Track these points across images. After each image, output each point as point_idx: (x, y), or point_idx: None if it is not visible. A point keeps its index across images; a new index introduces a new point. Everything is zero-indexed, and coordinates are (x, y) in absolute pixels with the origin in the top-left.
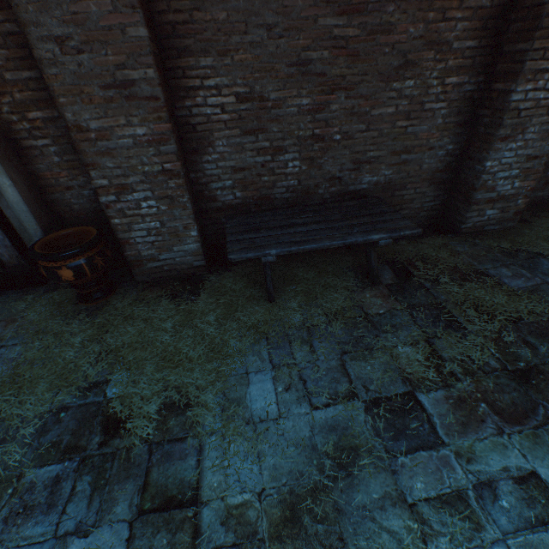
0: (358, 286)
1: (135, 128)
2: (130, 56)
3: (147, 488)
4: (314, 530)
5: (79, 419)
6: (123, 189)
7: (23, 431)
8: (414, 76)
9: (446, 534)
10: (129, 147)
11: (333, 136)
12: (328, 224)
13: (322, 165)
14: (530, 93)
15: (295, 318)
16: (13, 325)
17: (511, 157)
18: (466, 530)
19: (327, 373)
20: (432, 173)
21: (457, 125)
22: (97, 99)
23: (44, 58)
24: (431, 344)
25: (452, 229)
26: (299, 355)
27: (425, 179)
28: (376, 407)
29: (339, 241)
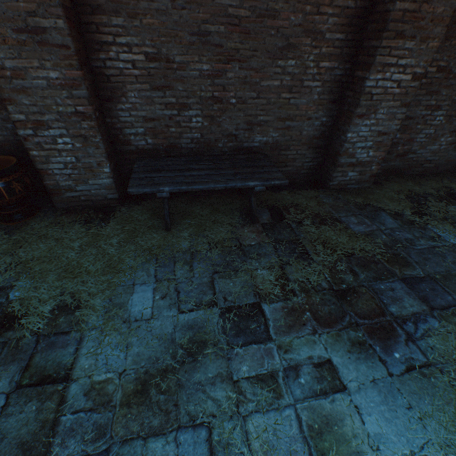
0: (240, 223)
1: (48, 71)
2: (41, 5)
3: (29, 369)
4: (157, 399)
5: None
6: (39, 125)
7: None
8: (295, 57)
9: (255, 401)
10: (43, 88)
11: (229, 100)
12: (218, 171)
13: (221, 123)
14: (380, 82)
15: (184, 245)
16: None
17: (367, 131)
18: (269, 398)
19: (198, 287)
20: (310, 139)
21: (330, 102)
22: (10, 41)
23: None
24: (283, 269)
25: (324, 185)
26: (180, 273)
27: (305, 143)
28: (228, 313)
29: (222, 184)
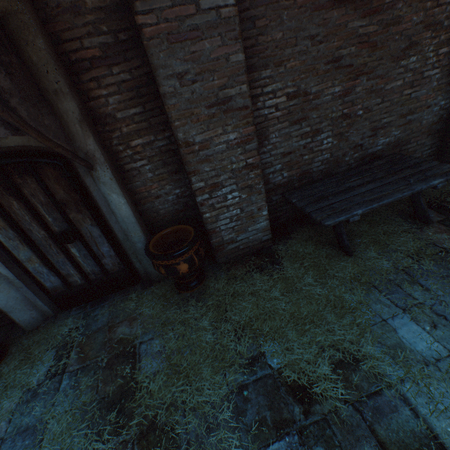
0: (413, 227)
1: (228, 135)
2: (230, 77)
3: (386, 447)
4: None
5: (264, 393)
6: (214, 187)
7: (221, 416)
8: (416, 53)
9: None
10: (222, 152)
11: (356, 112)
12: (381, 181)
13: (348, 137)
14: None
15: (384, 265)
16: (136, 322)
17: None
18: None
19: None
20: (429, 126)
21: (447, 84)
22: (202, 117)
23: (166, 93)
24: None
25: None
26: (417, 295)
27: (424, 132)
28: None
29: (408, 192)
